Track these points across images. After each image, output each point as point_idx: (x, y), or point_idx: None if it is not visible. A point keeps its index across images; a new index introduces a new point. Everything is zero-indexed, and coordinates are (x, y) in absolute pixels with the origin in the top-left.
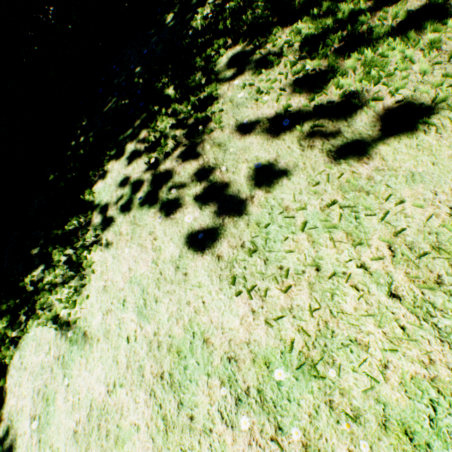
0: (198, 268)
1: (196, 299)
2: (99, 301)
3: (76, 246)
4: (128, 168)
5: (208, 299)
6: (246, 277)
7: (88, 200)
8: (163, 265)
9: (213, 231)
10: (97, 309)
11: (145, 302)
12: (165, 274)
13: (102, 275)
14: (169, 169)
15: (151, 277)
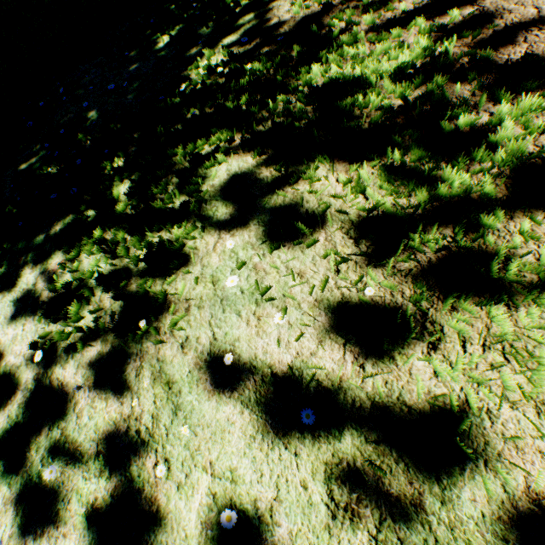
0: None
1: None
2: None
3: None
4: (8, 329)
5: None
6: None
7: None
8: None
9: None
10: None
11: None
12: None
13: None
14: (67, 388)
15: None
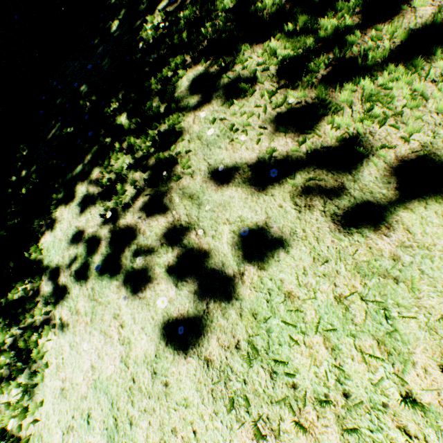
0: (181, 376)
1: (184, 426)
2: (56, 412)
3: (23, 323)
4: (81, 218)
5: (200, 426)
6: (248, 396)
7: (35, 258)
8: (135, 368)
9: (196, 320)
10: (55, 424)
11: (117, 423)
12: (139, 382)
13: (57, 370)
14: (131, 226)
15: (121, 383)
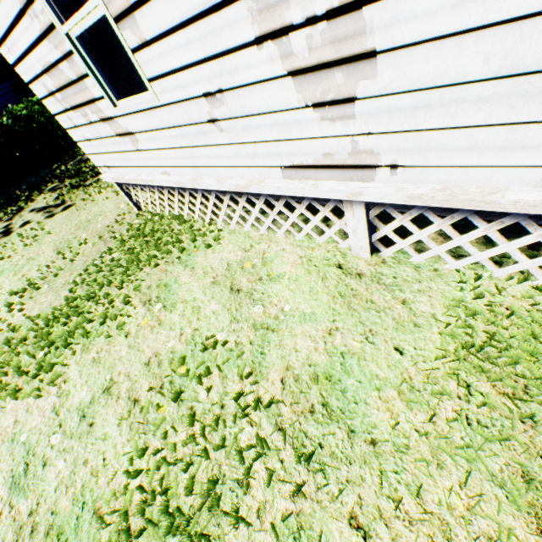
0: None
1: None
2: None
3: None
4: None
5: None
6: None
7: None
8: None
9: None
10: None
11: None
12: None
13: None
14: None
15: None
